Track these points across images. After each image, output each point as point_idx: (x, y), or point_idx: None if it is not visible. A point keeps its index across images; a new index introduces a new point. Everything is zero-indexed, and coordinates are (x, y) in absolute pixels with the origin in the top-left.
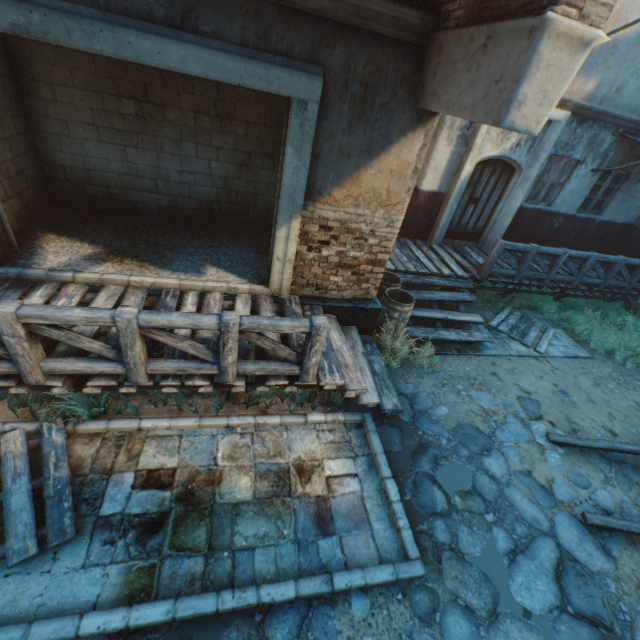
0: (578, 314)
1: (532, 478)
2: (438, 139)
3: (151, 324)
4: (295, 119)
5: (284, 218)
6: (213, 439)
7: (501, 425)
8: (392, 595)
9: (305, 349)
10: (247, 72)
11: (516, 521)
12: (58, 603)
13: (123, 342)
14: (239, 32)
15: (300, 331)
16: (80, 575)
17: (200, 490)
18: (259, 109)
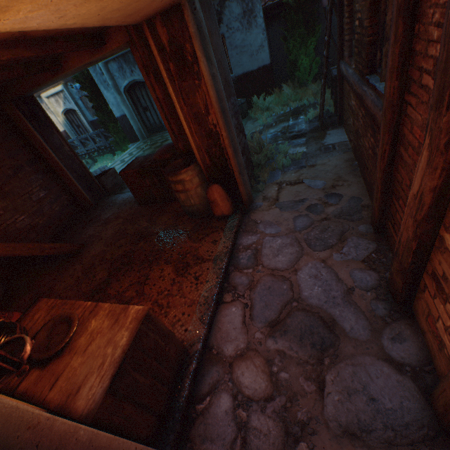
0: (103, 160)
1: None
2: (49, 115)
3: None
4: None
5: None
6: None
7: None
8: None
9: None
10: None
11: None
12: None
13: None
14: None
15: None
16: None
17: None
18: None
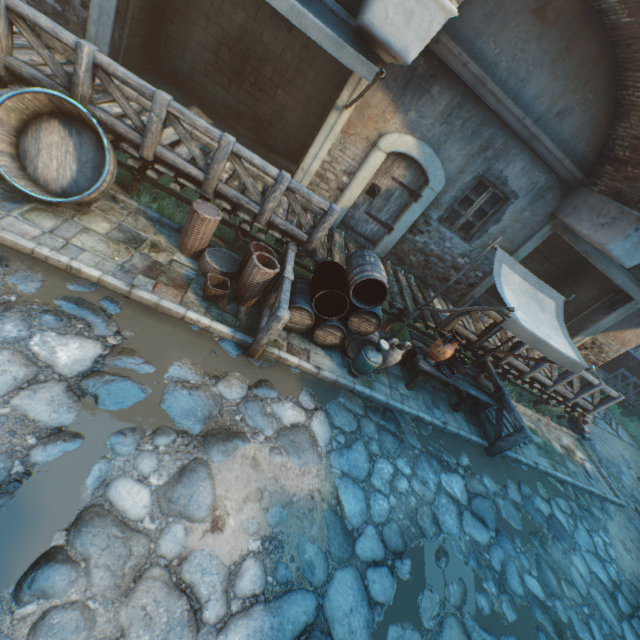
0: (630, 422)
1: (639, 492)
2: None
3: (582, 375)
4: (627, 306)
5: (584, 334)
6: (537, 422)
7: (620, 465)
8: (616, 508)
9: (603, 402)
10: (631, 288)
11: (639, 504)
12: (540, 463)
13: (568, 377)
14: (639, 276)
15: (613, 396)
16: (539, 457)
17: (547, 442)
18: (562, 261)
